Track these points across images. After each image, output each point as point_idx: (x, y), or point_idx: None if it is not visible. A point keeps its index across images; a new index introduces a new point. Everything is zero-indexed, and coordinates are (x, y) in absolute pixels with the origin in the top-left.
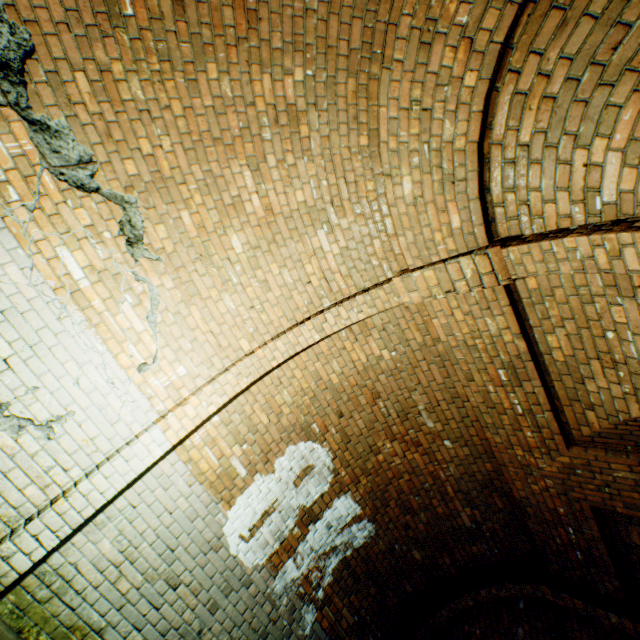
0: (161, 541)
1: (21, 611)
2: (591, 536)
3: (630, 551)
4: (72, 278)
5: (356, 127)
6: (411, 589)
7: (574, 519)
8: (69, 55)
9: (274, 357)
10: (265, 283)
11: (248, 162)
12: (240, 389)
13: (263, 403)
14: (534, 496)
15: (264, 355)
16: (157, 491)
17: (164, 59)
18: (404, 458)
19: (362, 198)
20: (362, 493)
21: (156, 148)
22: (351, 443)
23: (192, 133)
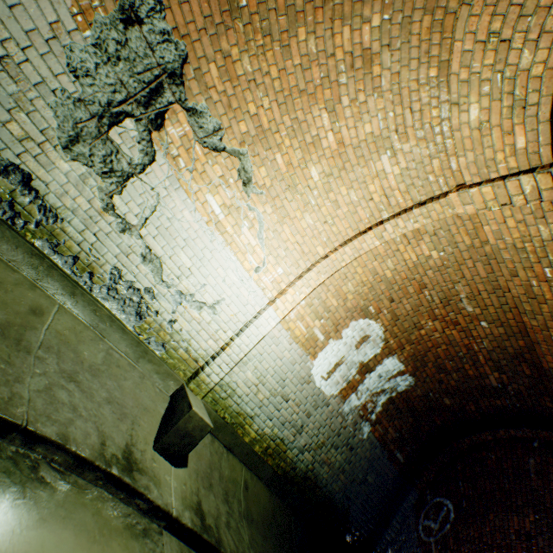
0: (277, 375)
1: (215, 402)
2: None
3: None
4: (215, 214)
5: (426, 61)
6: (440, 423)
7: None
8: (206, 52)
9: (343, 259)
10: (335, 203)
11: (325, 106)
12: (319, 283)
13: (333, 292)
14: None
15: (336, 258)
16: (272, 346)
17: (266, 34)
18: (442, 333)
19: (425, 124)
20: (405, 356)
21: (259, 108)
22: (399, 321)
23: (284, 90)
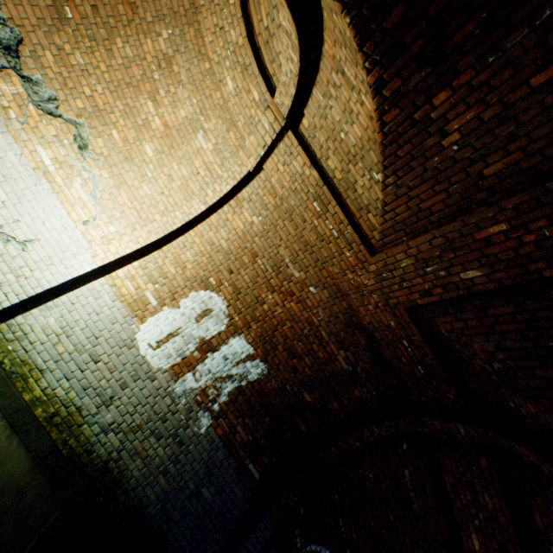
0: (89, 330)
1: None
2: (418, 342)
3: (449, 349)
4: (45, 164)
5: (202, 58)
6: (305, 429)
7: (402, 329)
8: (41, 42)
9: (175, 223)
10: (170, 177)
11: (149, 96)
12: (150, 242)
13: (172, 259)
14: (374, 318)
15: (168, 221)
16: (90, 298)
17: (92, 40)
18: (284, 307)
19: (217, 105)
20: (254, 337)
21: (94, 92)
22: (241, 295)
23: (114, 82)
